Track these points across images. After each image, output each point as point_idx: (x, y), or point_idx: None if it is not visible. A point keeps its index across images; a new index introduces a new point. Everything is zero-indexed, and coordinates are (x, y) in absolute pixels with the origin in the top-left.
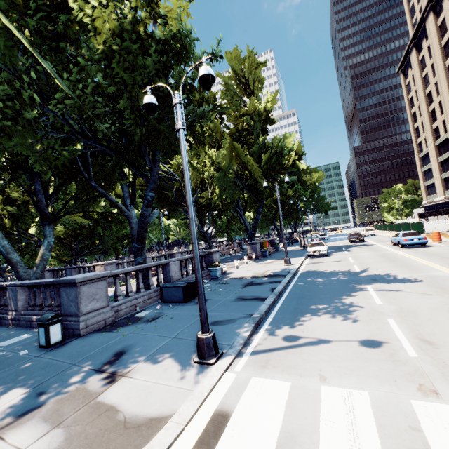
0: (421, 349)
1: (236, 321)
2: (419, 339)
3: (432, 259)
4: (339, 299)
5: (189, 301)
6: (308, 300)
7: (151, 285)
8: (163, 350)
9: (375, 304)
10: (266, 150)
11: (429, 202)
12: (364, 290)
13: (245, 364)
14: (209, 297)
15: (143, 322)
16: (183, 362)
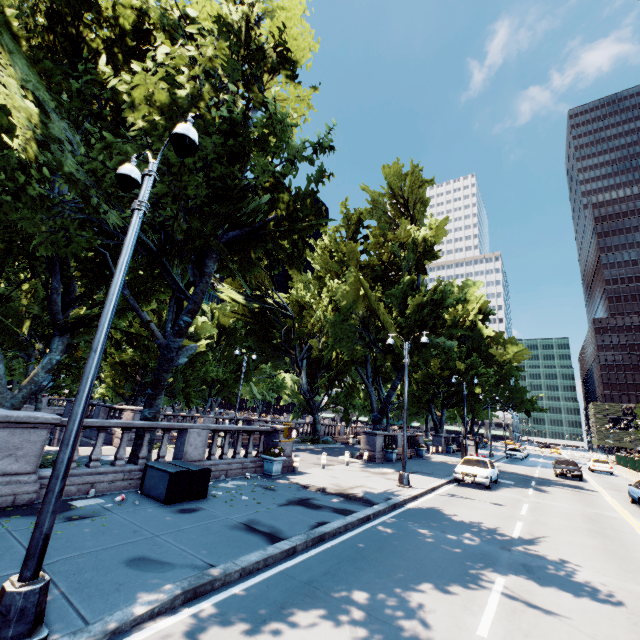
0: None
1: (170, 571)
2: None
3: None
4: (412, 589)
5: (173, 502)
6: (353, 570)
7: (142, 458)
8: None
9: (469, 635)
10: (416, 294)
11: None
12: (482, 587)
13: None
14: (209, 506)
15: (59, 517)
16: None
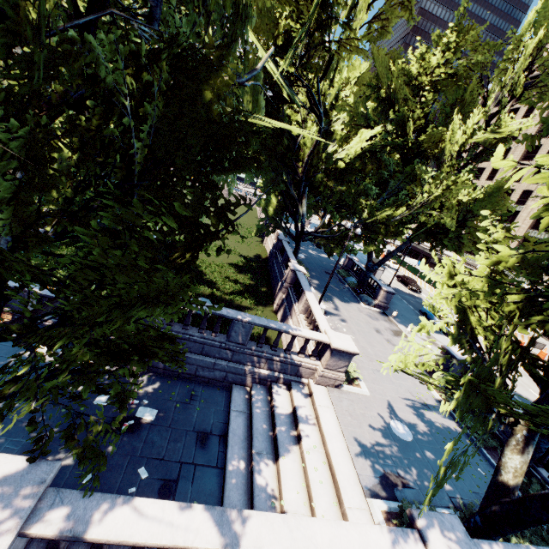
0: None
1: None
2: None
3: None
4: None
5: None
6: None
7: None
8: None
9: None
10: None
11: None
12: None
13: None
14: None
15: None
16: None
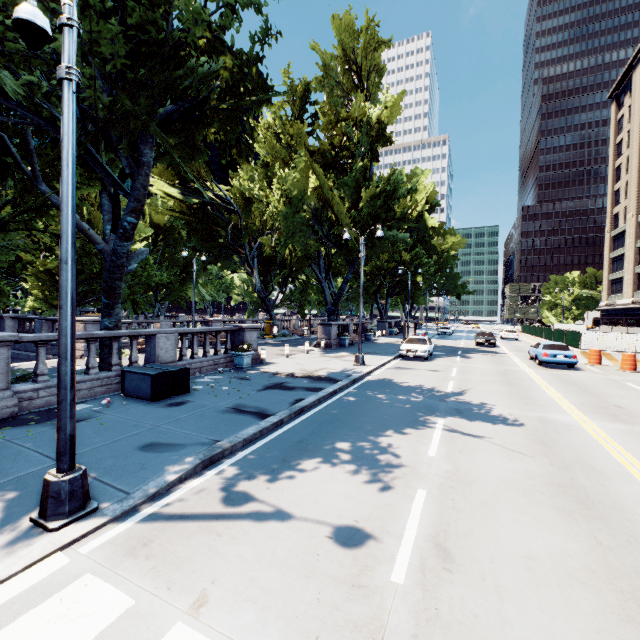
0: (423, 566)
1: (183, 449)
2: (434, 544)
3: (567, 392)
4: (379, 435)
5: (160, 399)
6: (332, 429)
7: (115, 366)
8: (13, 484)
9: (423, 456)
10: (370, 185)
11: (610, 304)
12: (428, 427)
13: (110, 539)
14: (195, 398)
15: (53, 424)
16: (14, 516)
